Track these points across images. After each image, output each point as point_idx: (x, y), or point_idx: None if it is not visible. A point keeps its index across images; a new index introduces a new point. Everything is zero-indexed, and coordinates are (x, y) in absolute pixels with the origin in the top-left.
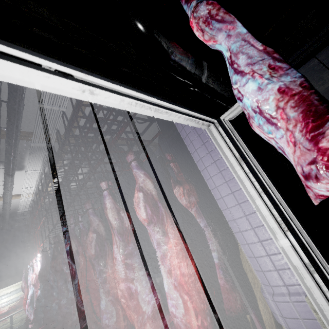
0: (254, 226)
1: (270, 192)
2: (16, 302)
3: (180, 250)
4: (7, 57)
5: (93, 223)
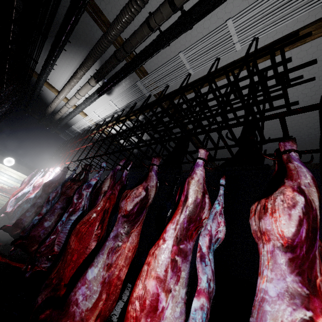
0: None
1: None
2: (8, 187)
3: None
4: None
5: (150, 182)
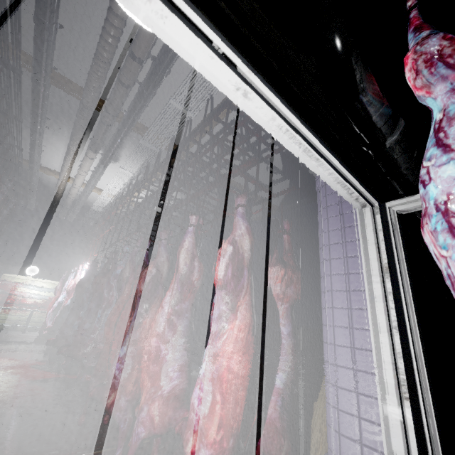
0: (359, 368)
1: (408, 335)
2: (43, 300)
3: (244, 339)
4: (186, 21)
5: (160, 258)
